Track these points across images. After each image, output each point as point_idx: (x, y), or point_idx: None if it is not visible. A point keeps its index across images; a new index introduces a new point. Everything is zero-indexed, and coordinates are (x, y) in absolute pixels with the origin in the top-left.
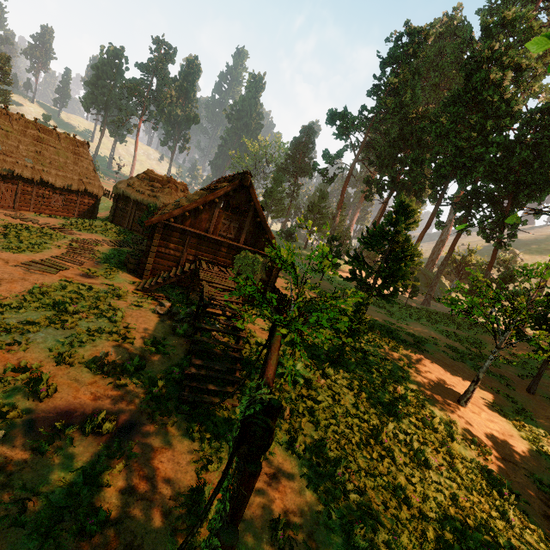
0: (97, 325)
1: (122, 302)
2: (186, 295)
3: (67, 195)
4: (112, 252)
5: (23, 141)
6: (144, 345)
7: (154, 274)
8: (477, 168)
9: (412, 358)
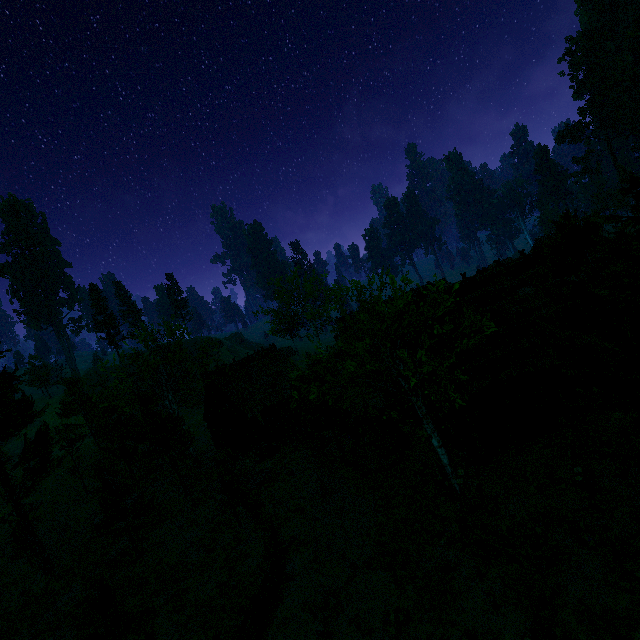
0: None
1: None
2: None
3: None
4: None
5: None
6: None
7: None
8: None
9: None
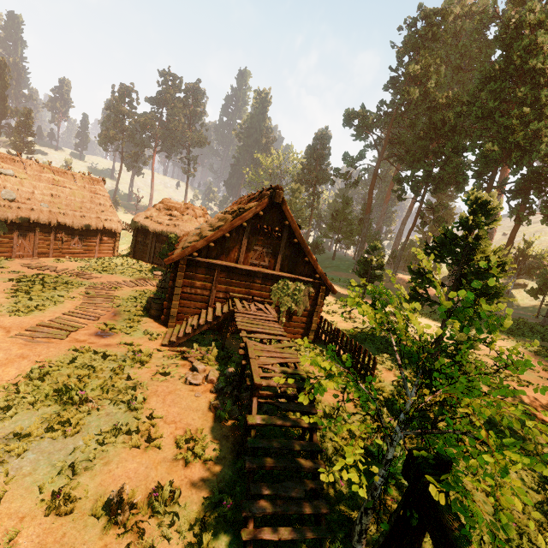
0: (111, 419)
1: (144, 369)
2: (219, 341)
3: (86, 235)
4: (132, 295)
5: (38, 186)
6: (176, 448)
7: (180, 319)
8: (536, 146)
9: (523, 402)
